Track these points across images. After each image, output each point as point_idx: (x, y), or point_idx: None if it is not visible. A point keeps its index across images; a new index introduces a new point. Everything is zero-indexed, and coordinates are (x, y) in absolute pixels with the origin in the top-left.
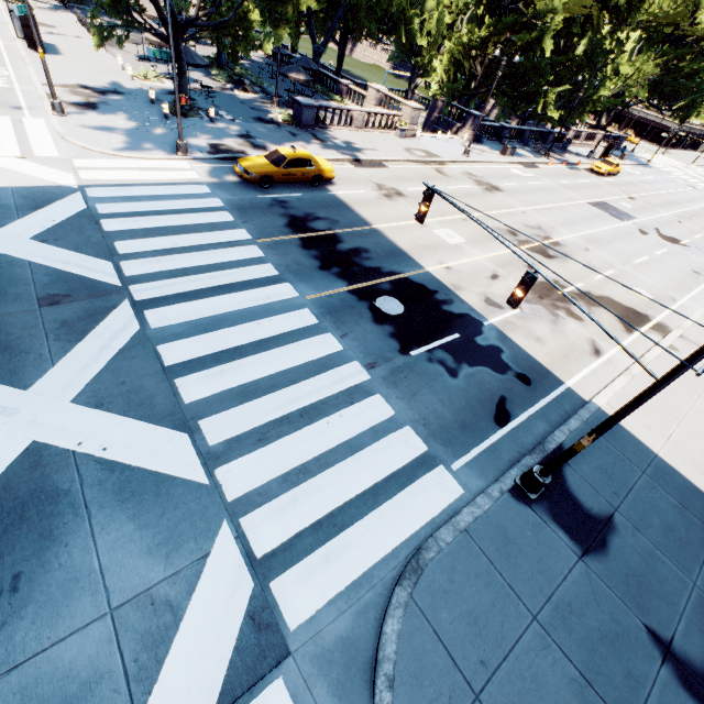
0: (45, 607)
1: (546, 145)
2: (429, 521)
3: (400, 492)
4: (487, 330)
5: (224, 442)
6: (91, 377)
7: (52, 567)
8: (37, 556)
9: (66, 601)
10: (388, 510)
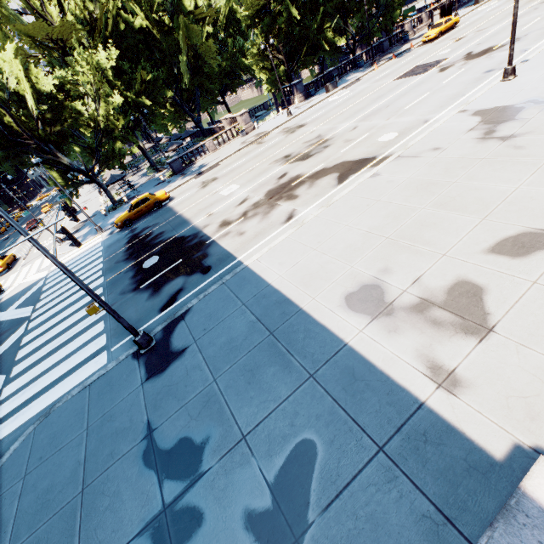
0: None
1: (385, 52)
2: (75, 386)
3: (73, 373)
4: (205, 246)
5: (17, 374)
6: None
7: None
8: None
9: None
10: (60, 386)
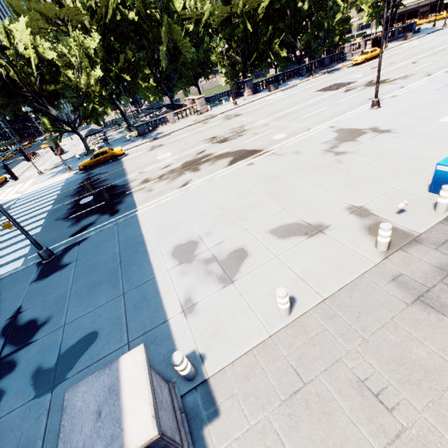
0: None
1: (325, 67)
2: None
3: None
4: (124, 195)
5: None
6: None
7: None
8: None
9: None
10: None
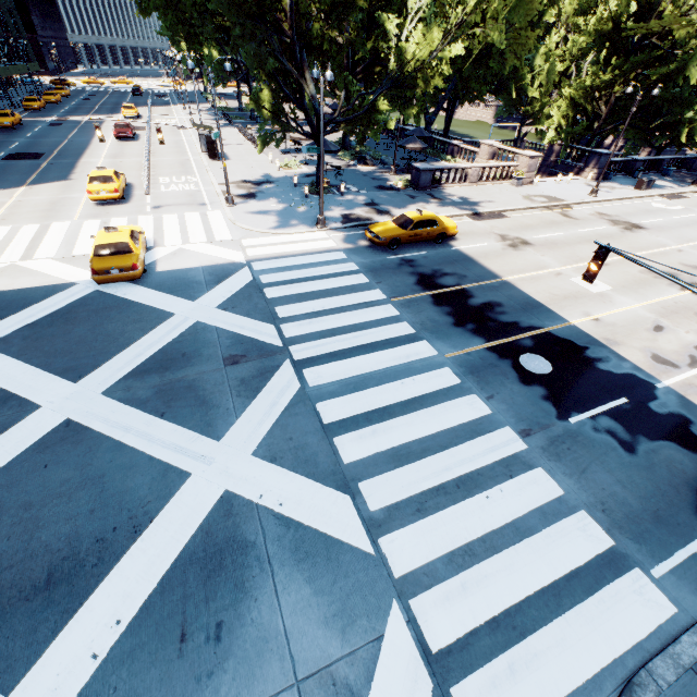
0: (242, 664)
1: (691, 172)
2: (635, 645)
3: (589, 597)
4: (663, 394)
5: (384, 509)
6: (266, 432)
7: (245, 620)
8: (234, 606)
9: (259, 661)
10: (577, 620)
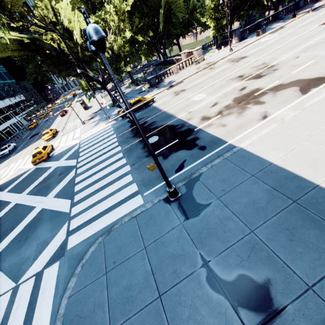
0: (28, 243)
1: (300, 9)
2: (124, 215)
3: (119, 206)
4: (195, 132)
5: (78, 200)
6: (59, 190)
7: (33, 235)
8: (32, 232)
9: (32, 242)
10: (112, 213)
